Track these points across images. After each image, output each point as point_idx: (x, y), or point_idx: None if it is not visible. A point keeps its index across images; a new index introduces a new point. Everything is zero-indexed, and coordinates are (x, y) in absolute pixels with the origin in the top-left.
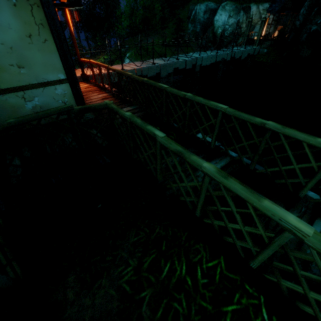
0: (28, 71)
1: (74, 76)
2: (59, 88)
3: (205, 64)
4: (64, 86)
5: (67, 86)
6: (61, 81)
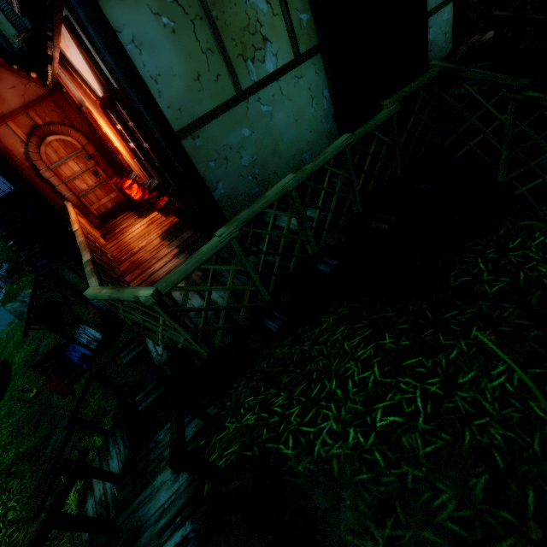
0: None
1: None
2: (446, 12)
3: None
4: (449, 7)
5: (451, 6)
6: None
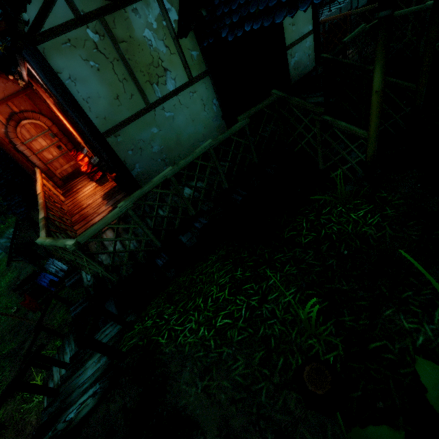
0: (295, 28)
1: (318, 25)
2: (308, 41)
3: (361, 4)
4: (310, 37)
5: (312, 37)
6: (310, 33)
